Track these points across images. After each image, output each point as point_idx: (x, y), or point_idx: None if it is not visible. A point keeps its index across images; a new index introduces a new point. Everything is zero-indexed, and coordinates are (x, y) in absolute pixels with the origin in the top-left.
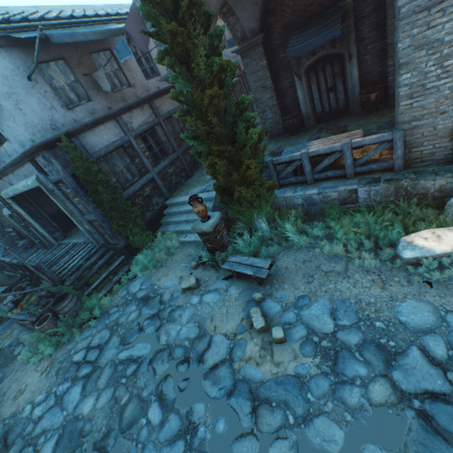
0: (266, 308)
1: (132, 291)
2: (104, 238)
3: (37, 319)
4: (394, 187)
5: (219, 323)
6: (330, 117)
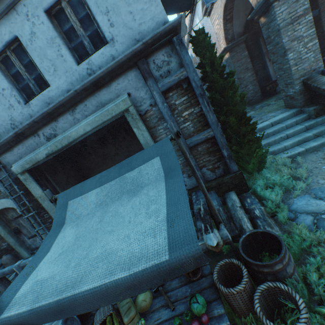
0: None
1: (321, 209)
2: (201, 174)
3: (229, 324)
4: None
5: None
6: None
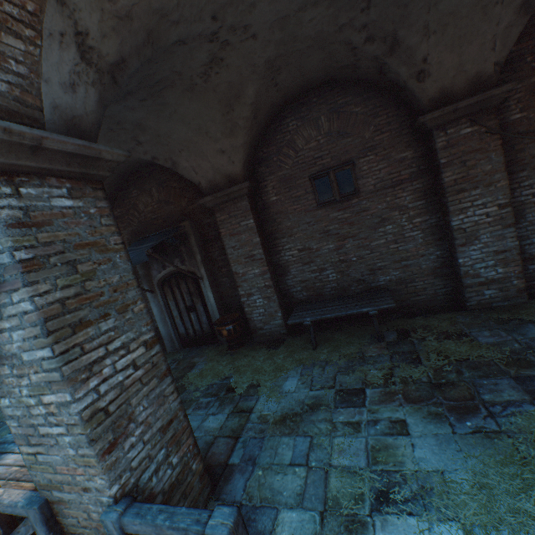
0: None
1: None
2: None
3: None
4: None
5: None
6: (197, 342)
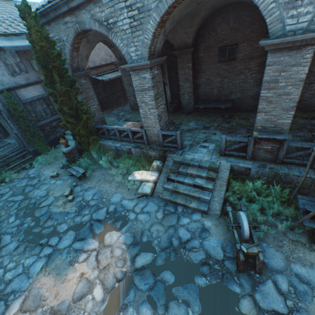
0: (75, 189)
1: (29, 173)
2: (23, 144)
3: None
4: (142, 151)
5: (55, 192)
6: None
